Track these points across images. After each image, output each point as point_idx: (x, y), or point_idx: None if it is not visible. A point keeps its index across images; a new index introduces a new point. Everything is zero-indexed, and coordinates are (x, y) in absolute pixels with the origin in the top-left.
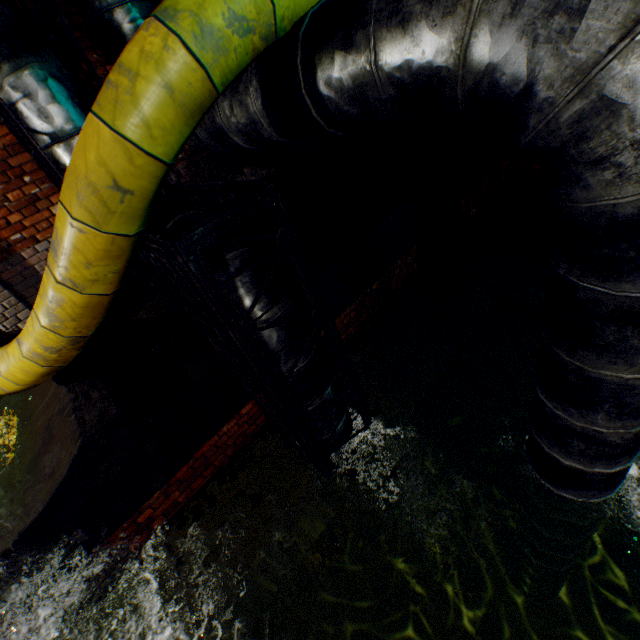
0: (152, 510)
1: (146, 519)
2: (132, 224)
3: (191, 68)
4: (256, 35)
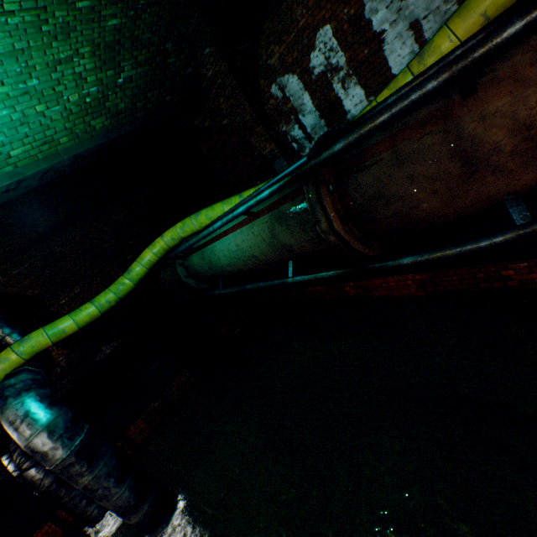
0: None
1: None
2: None
3: None
4: None
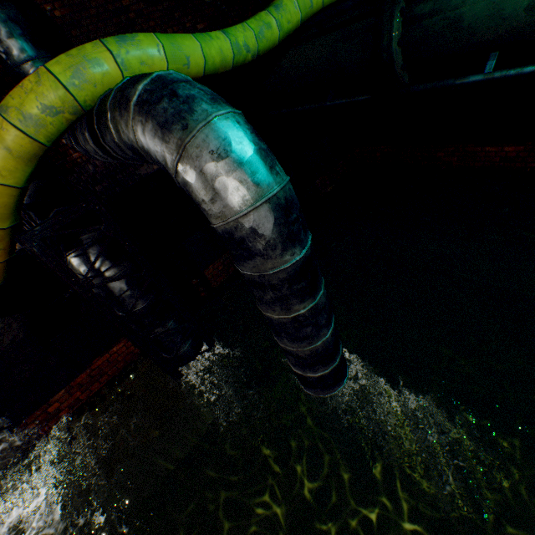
0: (59, 404)
1: (55, 409)
2: (4, 222)
3: (21, 137)
4: (66, 113)
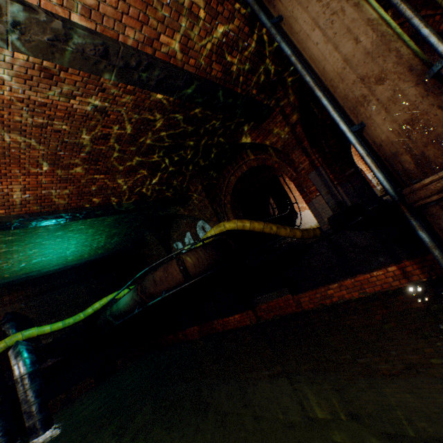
0: None
1: None
2: None
3: None
4: (4, 348)
